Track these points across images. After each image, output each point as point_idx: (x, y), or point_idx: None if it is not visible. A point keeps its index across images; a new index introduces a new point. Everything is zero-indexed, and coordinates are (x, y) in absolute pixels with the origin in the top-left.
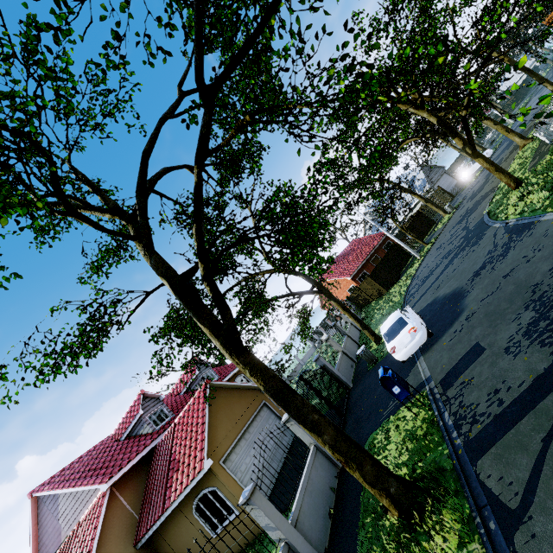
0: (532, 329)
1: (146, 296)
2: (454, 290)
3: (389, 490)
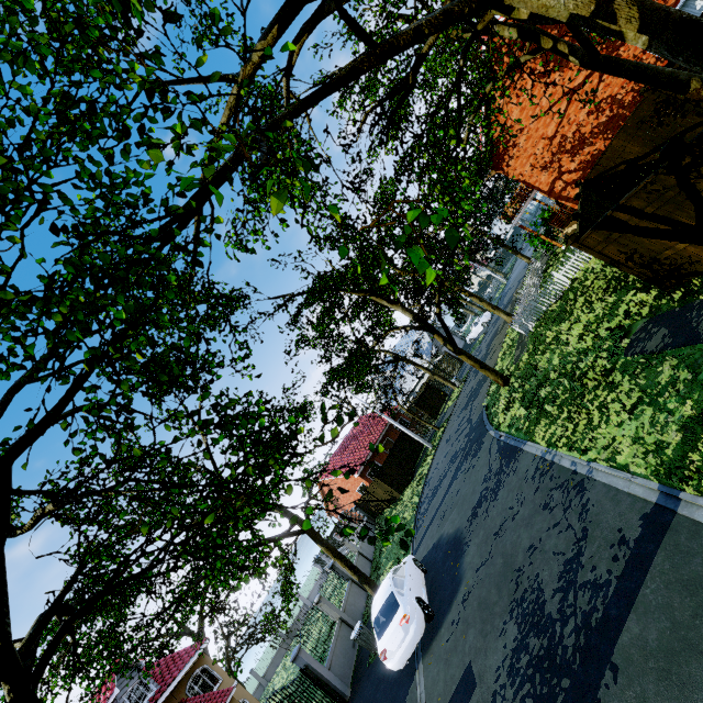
0: (515, 666)
1: None
2: (455, 532)
3: None
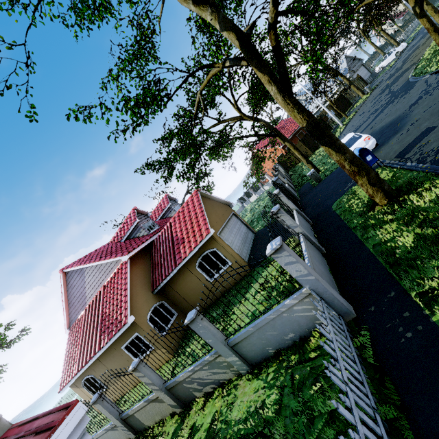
0: None
1: (188, 77)
2: (391, 121)
3: (384, 187)
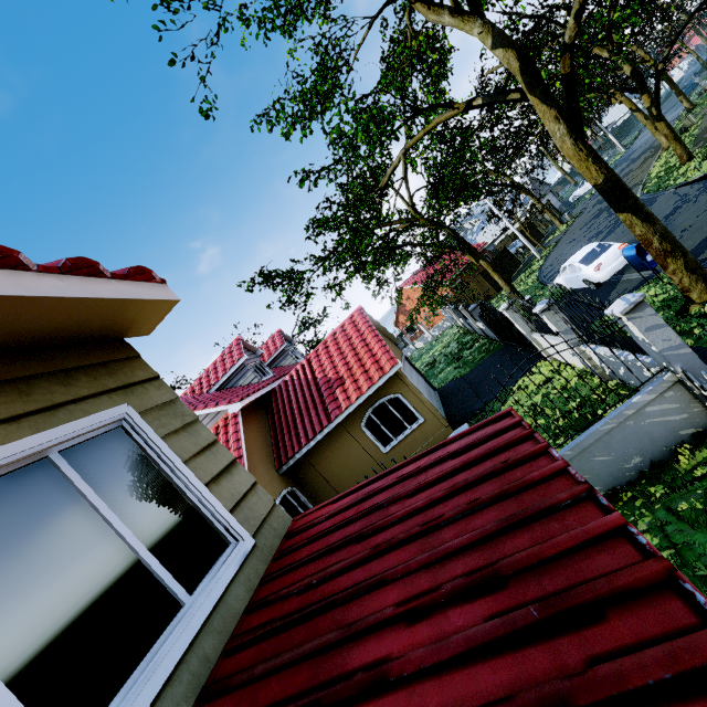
0: None
1: (415, 114)
2: None
3: (705, 276)
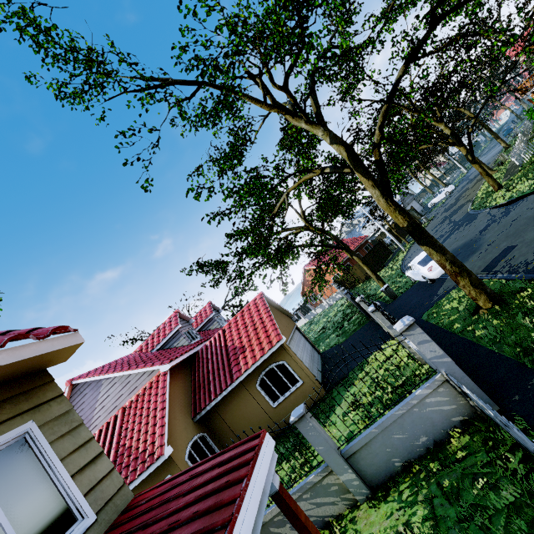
0: None
1: (287, 177)
2: (463, 244)
3: (486, 290)
